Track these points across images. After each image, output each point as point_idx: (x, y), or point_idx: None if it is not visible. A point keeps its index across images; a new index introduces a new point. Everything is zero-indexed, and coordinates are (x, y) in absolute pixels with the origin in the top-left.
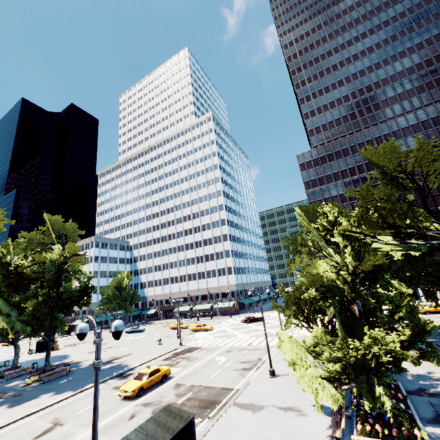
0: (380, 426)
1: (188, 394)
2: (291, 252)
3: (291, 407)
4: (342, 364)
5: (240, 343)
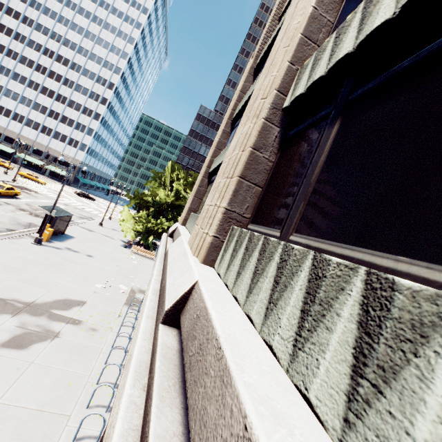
0: (143, 248)
1: (41, 211)
2: (153, 178)
3: (109, 236)
4: (144, 227)
5: (76, 205)
